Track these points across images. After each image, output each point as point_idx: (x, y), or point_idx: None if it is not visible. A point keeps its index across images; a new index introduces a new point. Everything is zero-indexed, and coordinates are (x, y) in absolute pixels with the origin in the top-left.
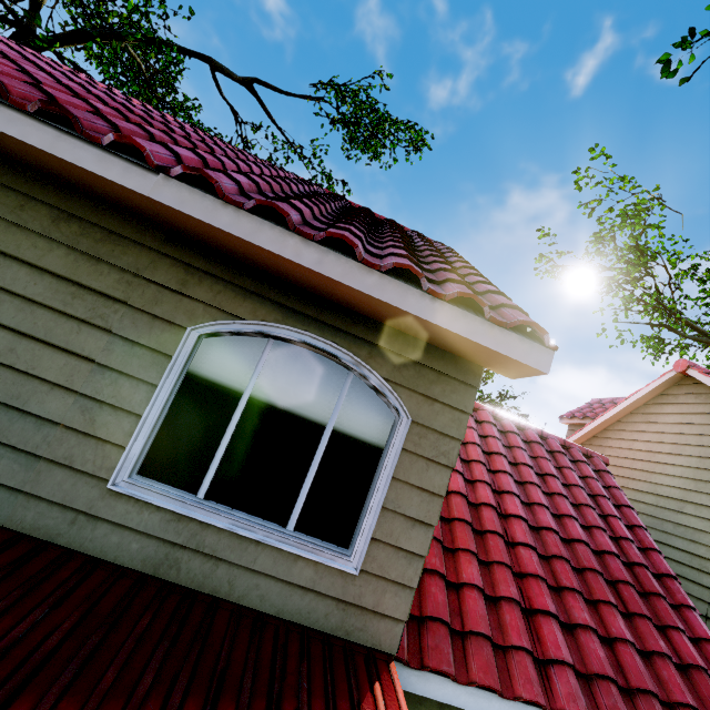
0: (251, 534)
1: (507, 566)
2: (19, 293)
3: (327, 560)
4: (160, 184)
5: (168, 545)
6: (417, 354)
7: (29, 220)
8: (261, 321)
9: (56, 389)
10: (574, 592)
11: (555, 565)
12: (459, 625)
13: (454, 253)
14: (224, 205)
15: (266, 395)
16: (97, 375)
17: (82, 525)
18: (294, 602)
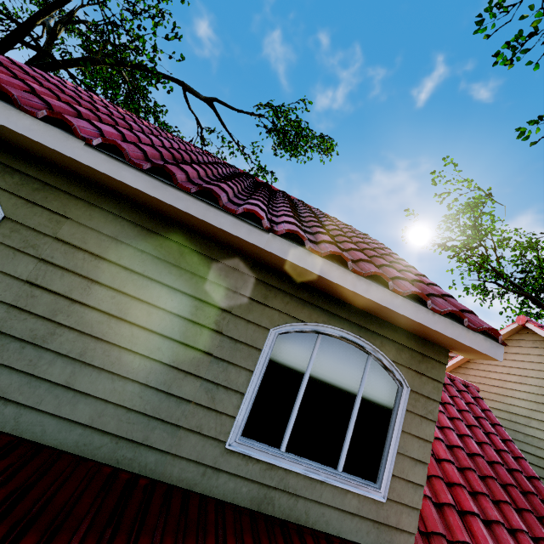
0: (318, 476)
1: (441, 478)
2: (162, 307)
3: (366, 493)
4: (270, 240)
5: (265, 487)
6: (410, 342)
7: (166, 254)
8: (314, 322)
9: (188, 376)
10: (484, 496)
11: (468, 475)
12: (423, 527)
13: (387, 248)
14: (309, 253)
15: (318, 374)
16: (214, 365)
17: (210, 476)
18: (347, 525)
